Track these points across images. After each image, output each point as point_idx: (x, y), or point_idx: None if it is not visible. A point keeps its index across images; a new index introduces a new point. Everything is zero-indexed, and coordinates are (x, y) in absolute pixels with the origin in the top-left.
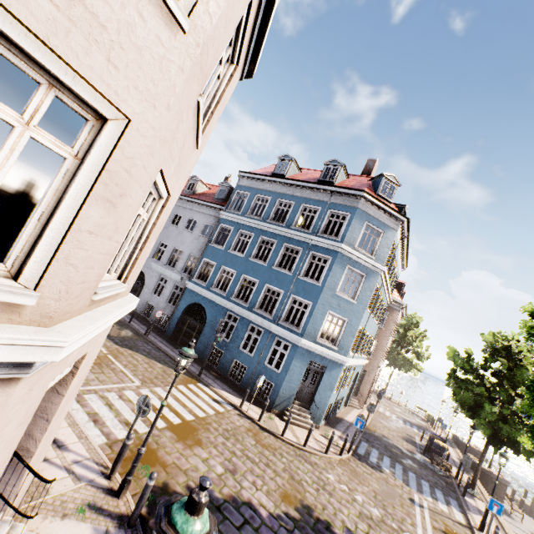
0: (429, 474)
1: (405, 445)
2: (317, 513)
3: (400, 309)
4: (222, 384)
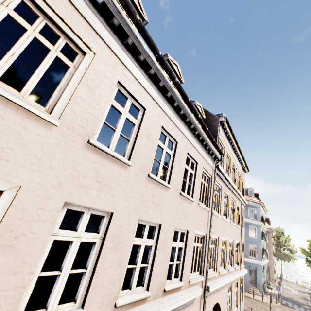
0: None
1: (302, 300)
2: None
3: (271, 231)
4: None
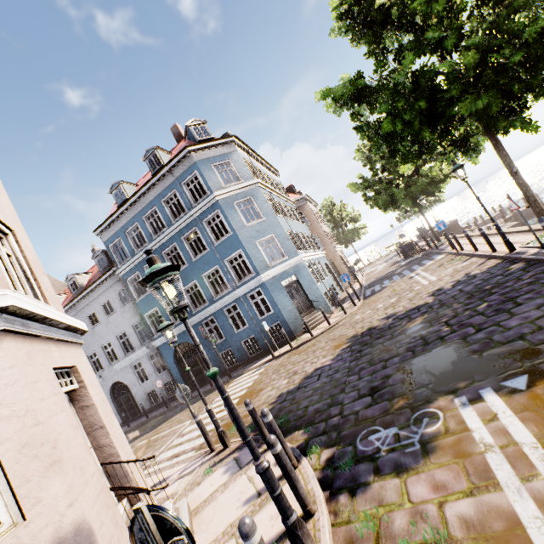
0: (414, 262)
1: (393, 267)
2: (360, 332)
3: (305, 201)
4: (251, 364)
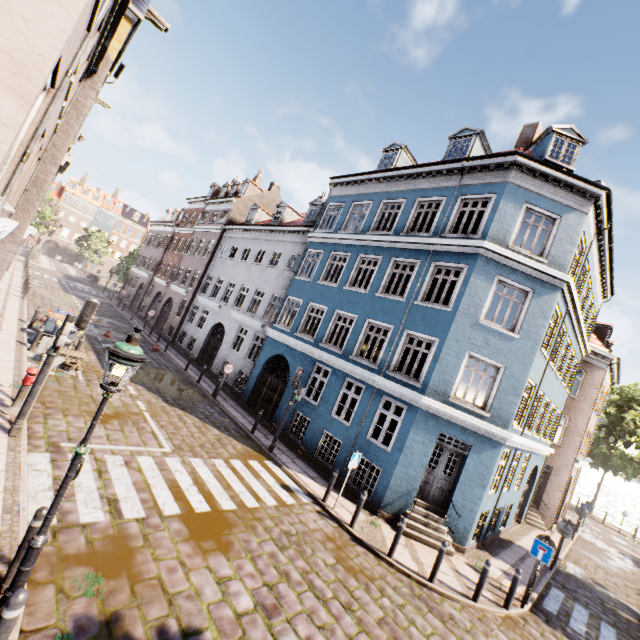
0: None
1: None
2: None
3: (606, 366)
4: (304, 465)
